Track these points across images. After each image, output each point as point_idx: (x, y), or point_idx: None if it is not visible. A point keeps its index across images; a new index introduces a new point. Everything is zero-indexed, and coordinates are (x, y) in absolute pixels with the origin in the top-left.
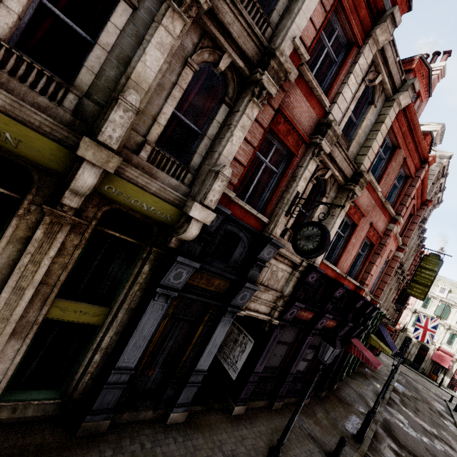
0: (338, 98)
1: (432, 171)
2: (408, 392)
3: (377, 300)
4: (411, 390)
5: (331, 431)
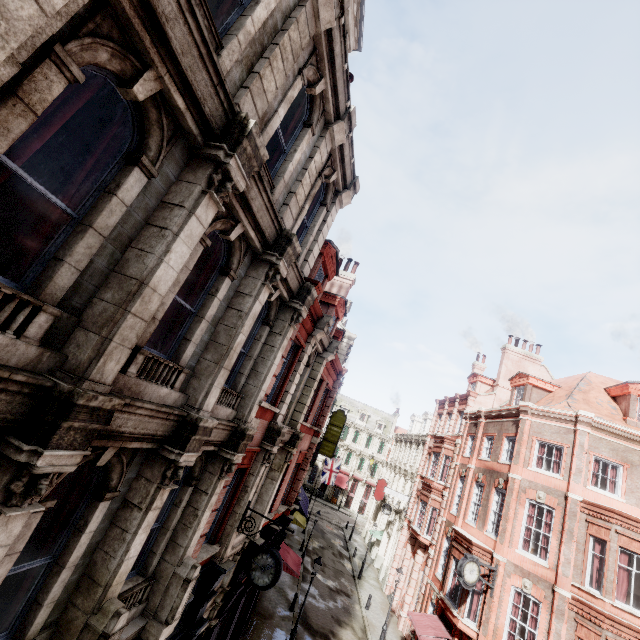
0: (286, 398)
1: (343, 350)
2: (317, 544)
3: (298, 491)
4: (319, 539)
5: None
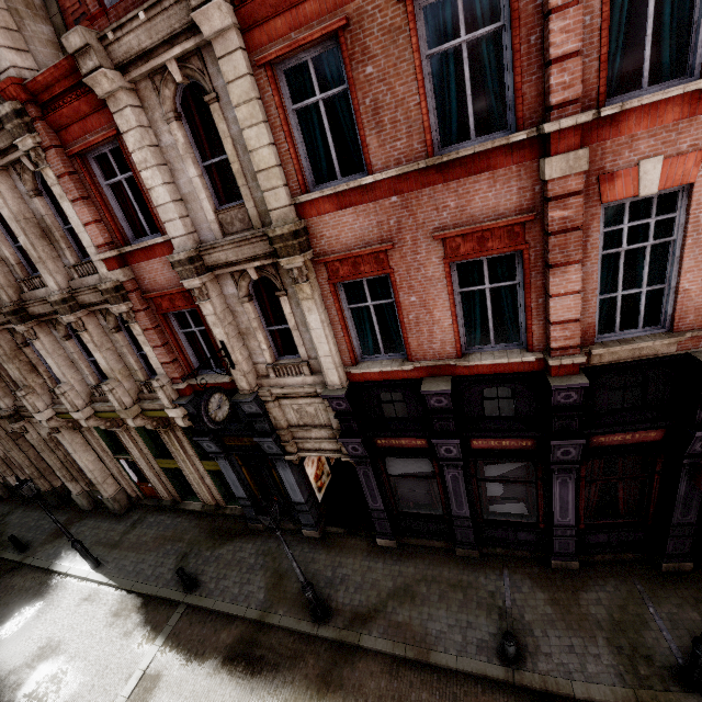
0: (161, 216)
1: None
2: None
3: None
4: None
5: (590, 629)
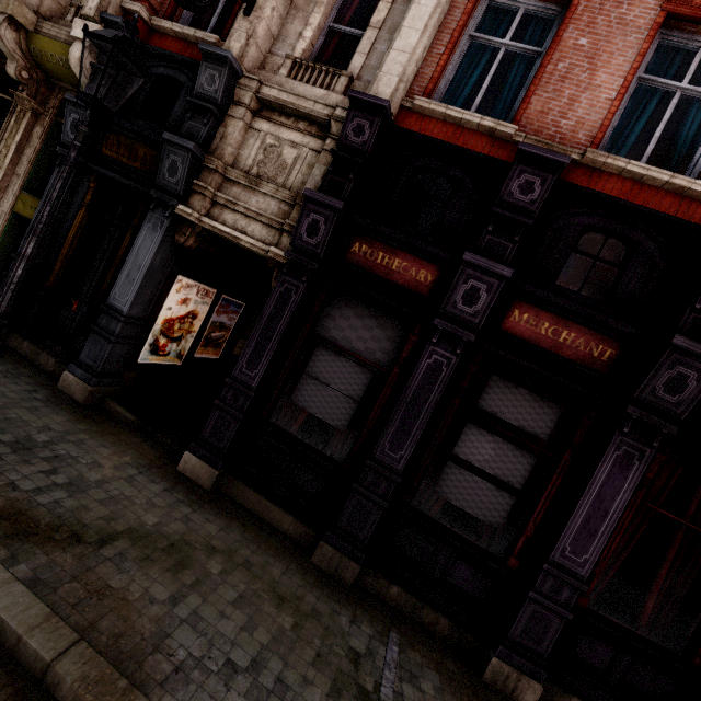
0: None
1: None
2: None
3: None
4: None
5: None
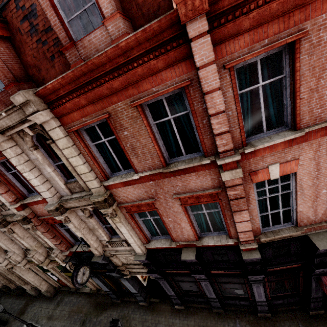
0: (37, 190)
1: None
2: None
3: None
4: None
5: None
